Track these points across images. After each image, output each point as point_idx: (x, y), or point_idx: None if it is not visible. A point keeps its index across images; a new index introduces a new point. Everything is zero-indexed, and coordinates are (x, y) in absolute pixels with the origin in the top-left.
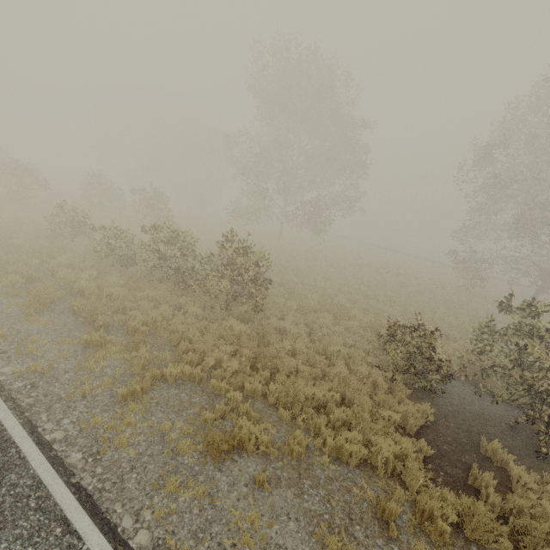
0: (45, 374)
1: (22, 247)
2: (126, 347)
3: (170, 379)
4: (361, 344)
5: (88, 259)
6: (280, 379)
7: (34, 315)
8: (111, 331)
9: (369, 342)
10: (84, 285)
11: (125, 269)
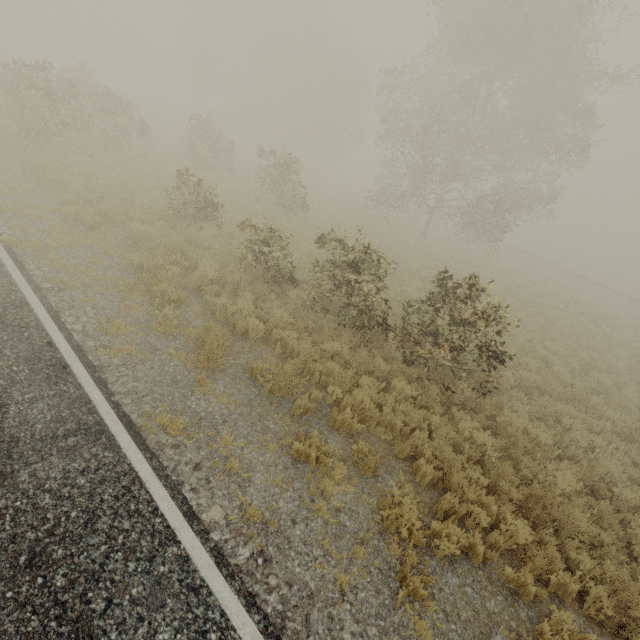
0: (268, 525)
1: (144, 234)
2: (345, 462)
3: (441, 553)
4: (632, 470)
5: (229, 266)
6: (584, 561)
7: (209, 383)
8: (311, 421)
9: (633, 463)
10: (251, 325)
11: (278, 287)
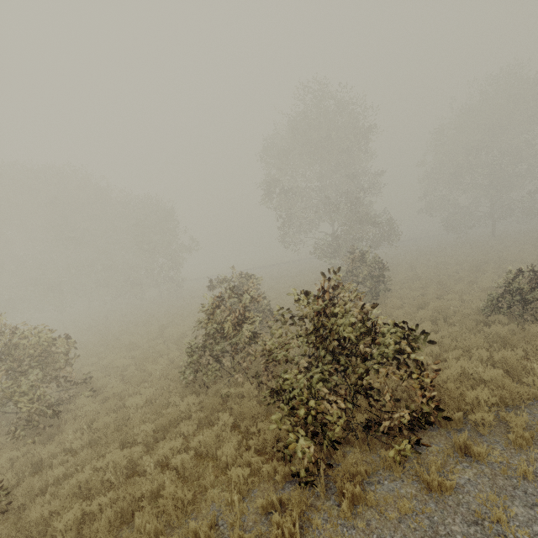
0: None
1: None
2: None
3: None
4: None
5: None
6: None
7: None
8: None
9: None
10: None
11: None
